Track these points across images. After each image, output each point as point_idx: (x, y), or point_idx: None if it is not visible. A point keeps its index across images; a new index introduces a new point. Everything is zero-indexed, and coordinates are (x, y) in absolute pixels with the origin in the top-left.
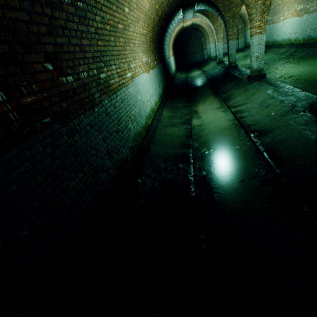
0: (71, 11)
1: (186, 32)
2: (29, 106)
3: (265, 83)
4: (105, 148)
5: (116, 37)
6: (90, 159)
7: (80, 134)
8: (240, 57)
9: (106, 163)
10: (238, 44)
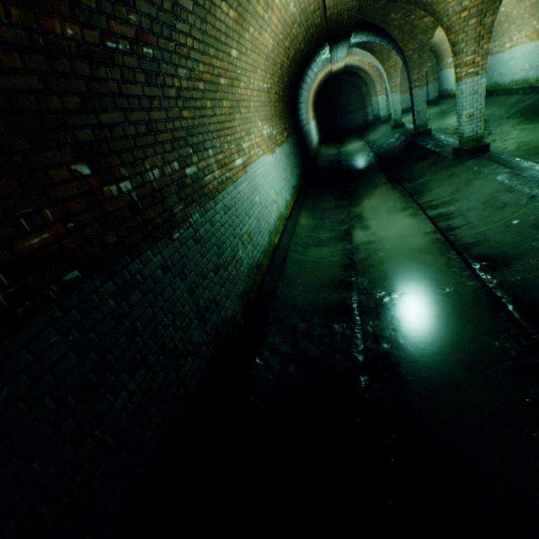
0: (130, 65)
1: (336, 80)
2: (35, 253)
3: (490, 161)
4: (193, 307)
5: (216, 100)
6: (161, 335)
7: (143, 290)
8: (432, 115)
9: (194, 335)
10: (427, 93)
